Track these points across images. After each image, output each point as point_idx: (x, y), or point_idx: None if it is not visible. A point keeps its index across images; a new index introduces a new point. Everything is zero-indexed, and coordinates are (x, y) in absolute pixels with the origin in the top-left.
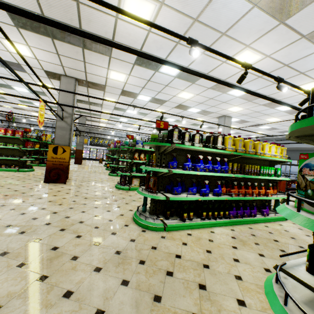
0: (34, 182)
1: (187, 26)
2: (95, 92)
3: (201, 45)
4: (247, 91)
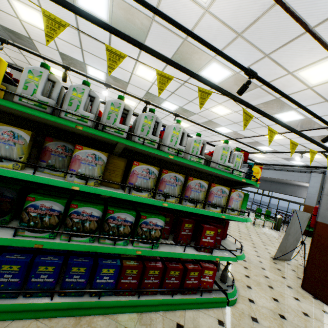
0: None
1: (77, 35)
2: None
3: (11, 44)
4: (64, 87)
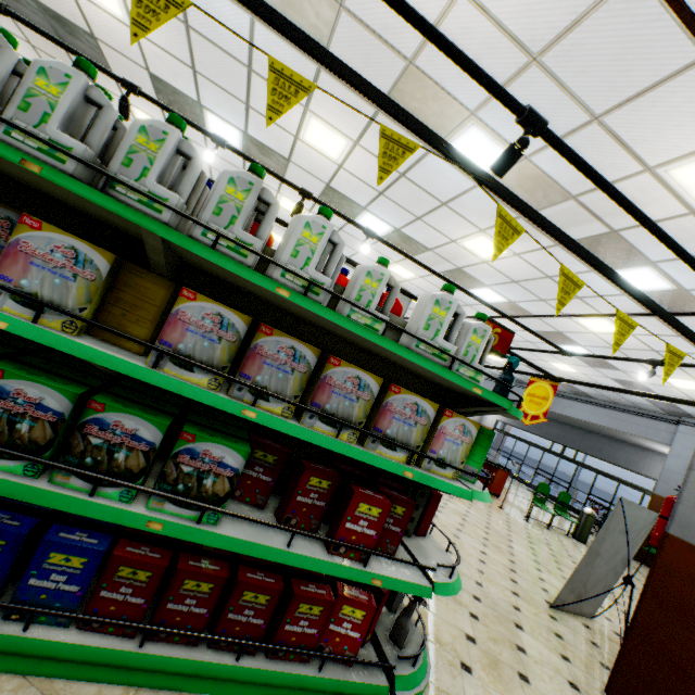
0: None
1: (184, 36)
2: None
3: (15, 16)
4: None
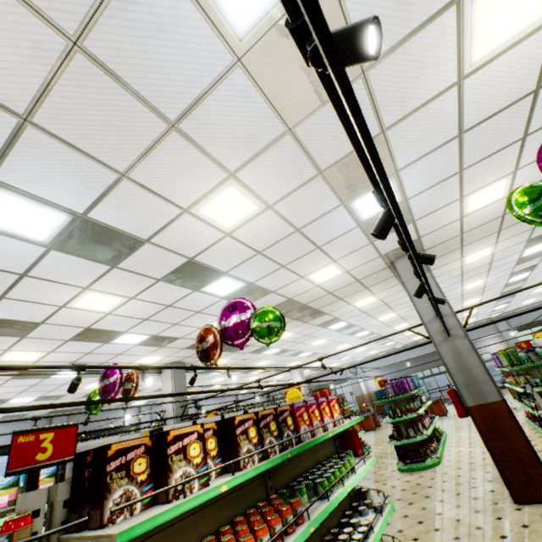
0: None
1: None
2: (382, 285)
3: None
4: None
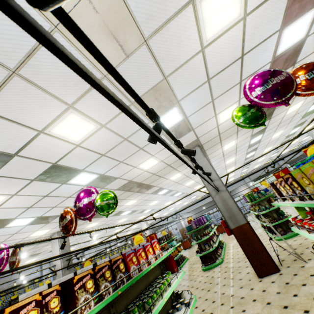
0: (307, 269)
1: (290, 117)
2: (183, 166)
3: None
4: None
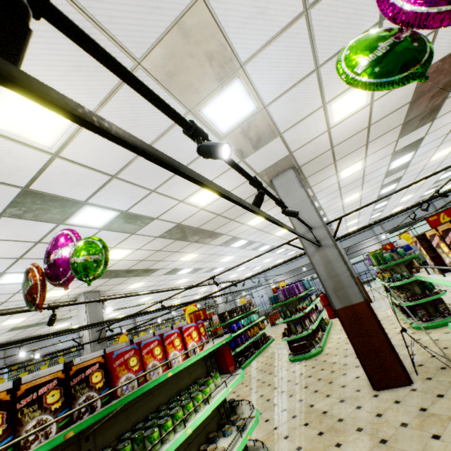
0: None
1: None
2: (269, 204)
3: None
4: None
